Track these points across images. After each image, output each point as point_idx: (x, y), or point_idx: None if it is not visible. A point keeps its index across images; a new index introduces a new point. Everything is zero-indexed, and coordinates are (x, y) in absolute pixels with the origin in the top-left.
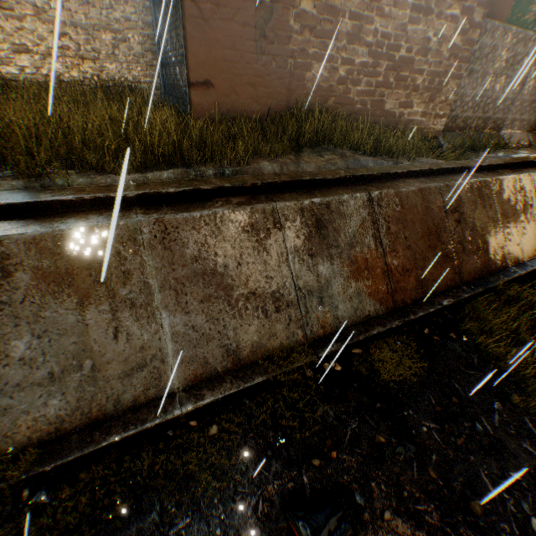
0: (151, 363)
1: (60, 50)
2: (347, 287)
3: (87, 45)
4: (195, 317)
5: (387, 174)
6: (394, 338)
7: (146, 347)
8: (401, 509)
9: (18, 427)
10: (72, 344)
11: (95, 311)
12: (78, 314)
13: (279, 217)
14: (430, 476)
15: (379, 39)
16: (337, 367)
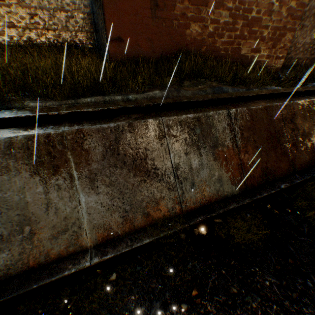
0: (71, 228)
1: (34, 25)
2: (212, 175)
3: (50, 21)
4: (103, 197)
5: (241, 97)
6: (245, 211)
7: (68, 217)
8: None
9: None
10: (16, 215)
11: (33, 192)
12: (21, 195)
13: (163, 127)
14: None
15: (237, 5)
16: (203, 231)
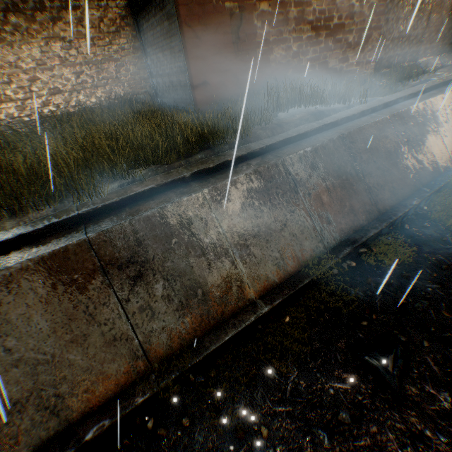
0: (235, 284)
1: (81, 85)
2: (343, 207)
3: (98, 76)
4: (253, 248)
5: (347, 118)
6: (385, 236)
7: (230, 274)
8: (432, 339)
9: (172, 339)
10: (187, 281)
11: (194, 256)
12: (185, 261)
13: (287, 167)
14: (444, 317)
15: (317, 16)
16: (352, 264)
